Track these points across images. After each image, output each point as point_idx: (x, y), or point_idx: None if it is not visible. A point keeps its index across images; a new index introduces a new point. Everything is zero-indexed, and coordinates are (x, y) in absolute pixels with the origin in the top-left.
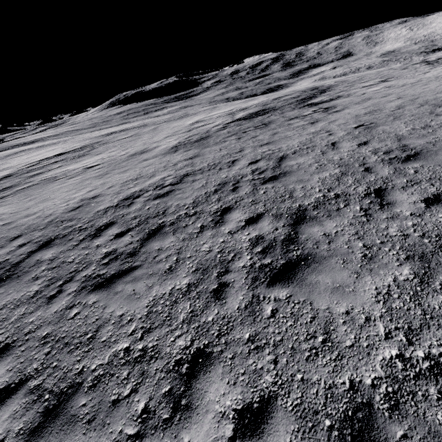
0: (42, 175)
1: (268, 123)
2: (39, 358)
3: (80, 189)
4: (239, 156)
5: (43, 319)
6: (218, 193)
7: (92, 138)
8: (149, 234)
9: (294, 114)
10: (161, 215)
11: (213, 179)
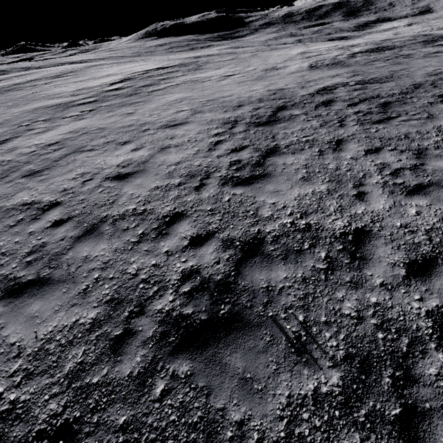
0: (174, 79)
1: (409, 55)
2: (376, 143)
3: (251, 86)
4: (409, 72)
5: (351, 132)
6: (420, 88)
7: (179, 59)
8: (382, 105)
9: (433, 50)
10: (379, 97)
11: (401, 82)
